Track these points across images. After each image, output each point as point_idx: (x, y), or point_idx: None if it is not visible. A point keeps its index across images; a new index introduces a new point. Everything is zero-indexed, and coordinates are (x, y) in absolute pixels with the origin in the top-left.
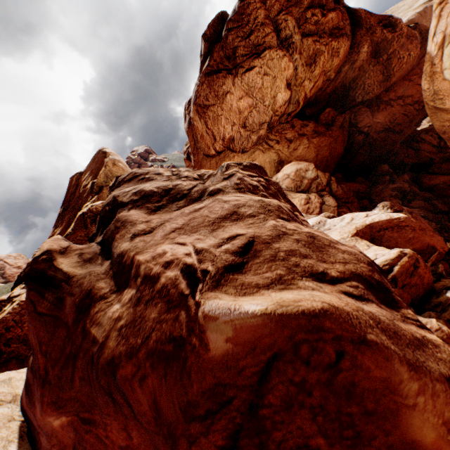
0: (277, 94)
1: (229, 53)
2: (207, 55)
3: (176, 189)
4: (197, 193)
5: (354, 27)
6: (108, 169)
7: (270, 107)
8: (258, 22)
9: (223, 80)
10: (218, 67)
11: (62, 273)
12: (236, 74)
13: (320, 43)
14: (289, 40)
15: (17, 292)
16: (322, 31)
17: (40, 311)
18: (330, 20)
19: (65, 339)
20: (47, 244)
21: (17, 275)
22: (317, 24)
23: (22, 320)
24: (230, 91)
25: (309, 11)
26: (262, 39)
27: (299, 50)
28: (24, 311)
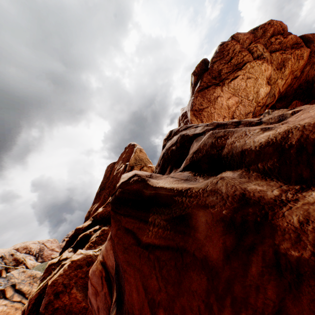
0: (259, 89)
1: (215, 74)
2: (196, 83)
3: (244, 121)
4: (272, 119)
5: (305, 44)
6: (136, 154)
7: (253, 100)
8: (236, 51)
9: (213, 90)
10: (207, 85)
11: (166, 189)
12: (223, 84)
13: (286, 53)
14: (260, 57)
15: (66, 255)
16: (285, 47)
17: (146, 242)
18: (290, 39)
19: (207, 297)
20: (129, 173)
21: (66, 240)
22: (280, 44)
23: (70, 285)
24: (220, 95)
25: (272, 38)
26: (241, 59)
27: (270, 61)
28: (73, 274)
